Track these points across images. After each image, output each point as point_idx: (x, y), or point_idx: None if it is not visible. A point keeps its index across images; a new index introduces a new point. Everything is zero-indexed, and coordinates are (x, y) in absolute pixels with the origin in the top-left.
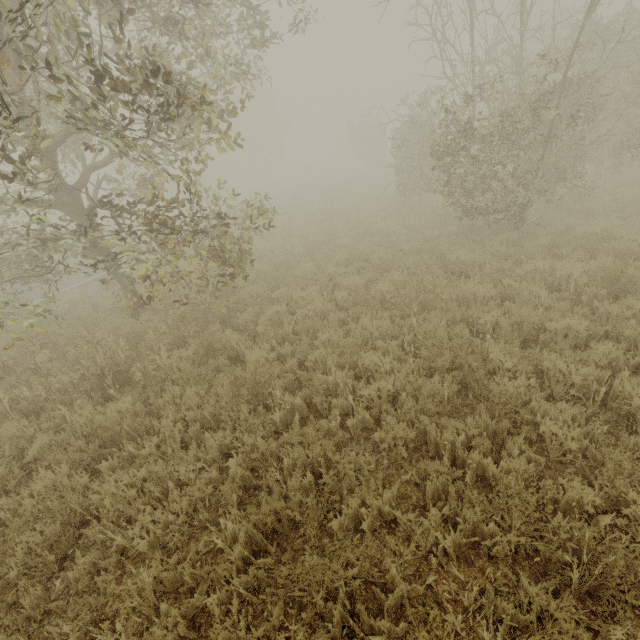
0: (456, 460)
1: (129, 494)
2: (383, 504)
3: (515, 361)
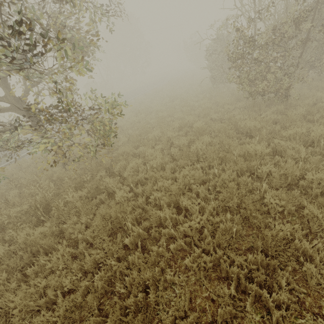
0: (240, 284)
1: (31, 303)
2: (187, 323)
3: (283, 204)
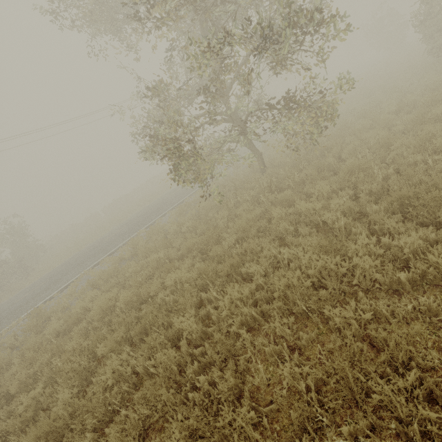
0: None
1: (317, 206)
2: None
3: None
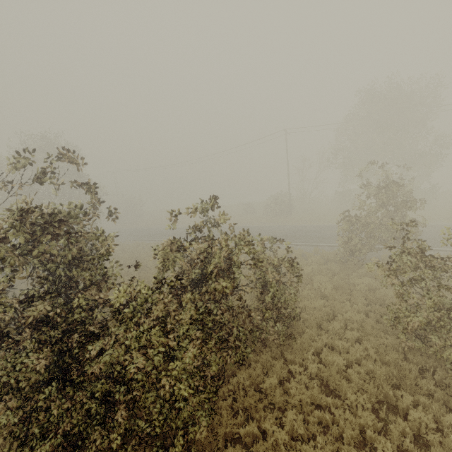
0: None
1: None
2: None
3: None
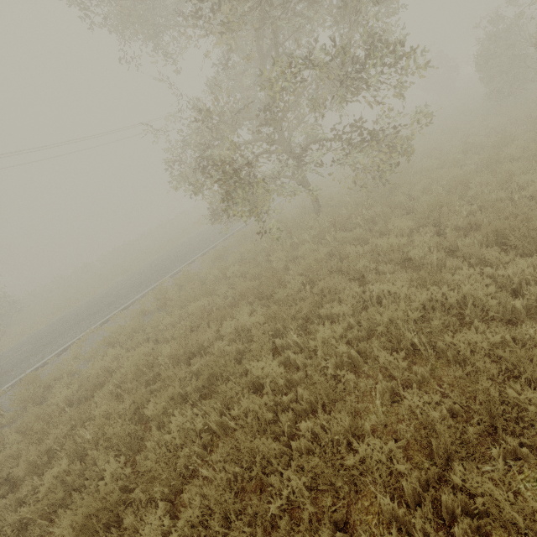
0: None
1: (401, 242)
2: None
3: None
